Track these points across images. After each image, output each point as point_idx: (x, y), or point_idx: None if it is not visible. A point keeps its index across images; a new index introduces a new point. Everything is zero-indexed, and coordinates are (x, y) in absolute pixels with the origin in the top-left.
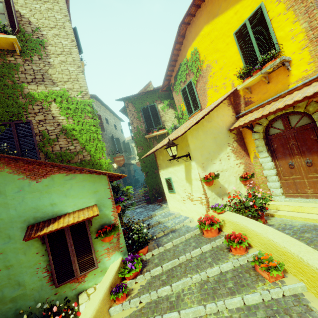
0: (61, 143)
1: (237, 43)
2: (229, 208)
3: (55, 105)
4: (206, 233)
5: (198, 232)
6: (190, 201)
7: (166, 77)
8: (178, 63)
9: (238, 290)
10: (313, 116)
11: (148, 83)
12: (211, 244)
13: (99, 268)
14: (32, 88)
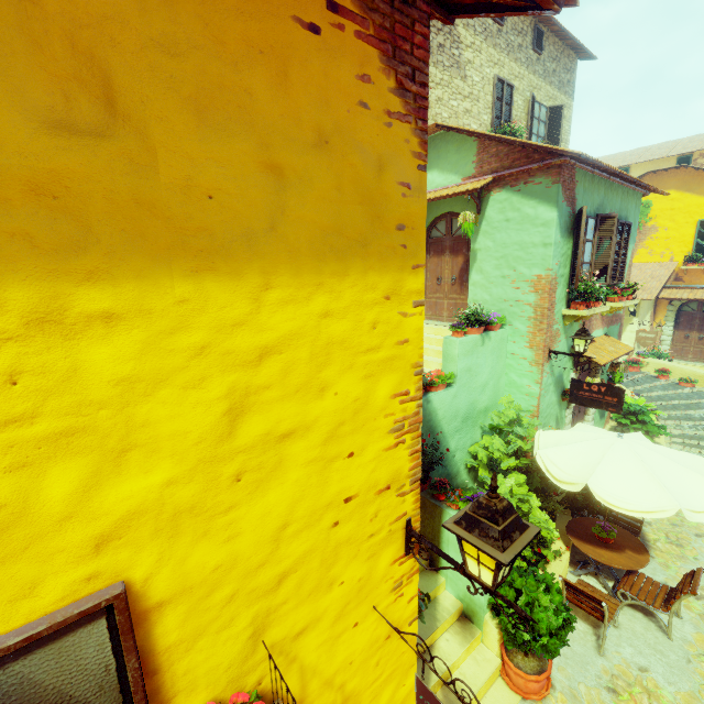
0: None
1: (698, 230)
2: (650, 356)
3: None
4: (632, 369)
5: None
6: None
7: None
8: None
9: (677, 389)
10: None
11: None
12: (642, 374)
13: None
14: None
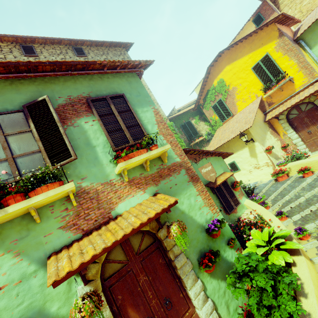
0: None
1: (255, 73)
2: (288, 161)
3: None
4: (281, 179)
5: (274, 182)
6: (256, 170)
7: (197, 100)
8: (206, 90)
9: None
10: (314, 102)
11: (173, 108)
12: (290, 180)
13: (240, 205)
14: None
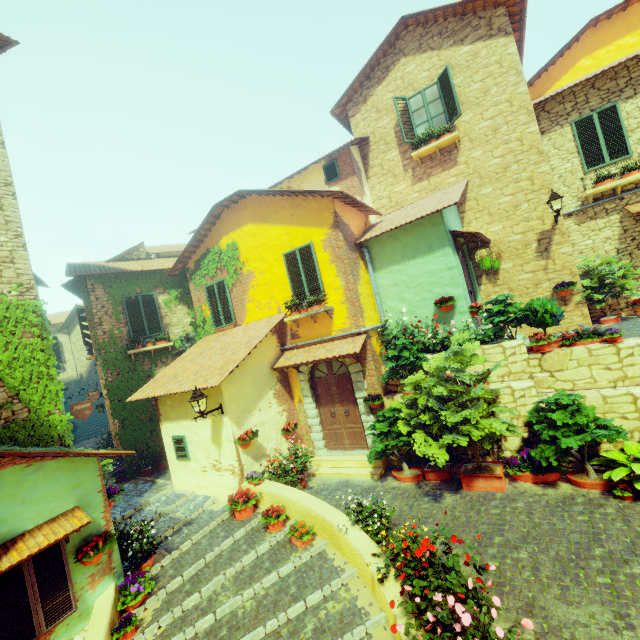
0: None
1: (287, 267)
2: (268, 476)
3: None
4: (239, 515)
5: (227, 516)
6: (215, 472)
7: (181, 259)
8: (205, 246)
9: (274, 567)
10: (349, 368)
11: (138, 245)
12: (246, 528)
13: (77, 611)
14: None
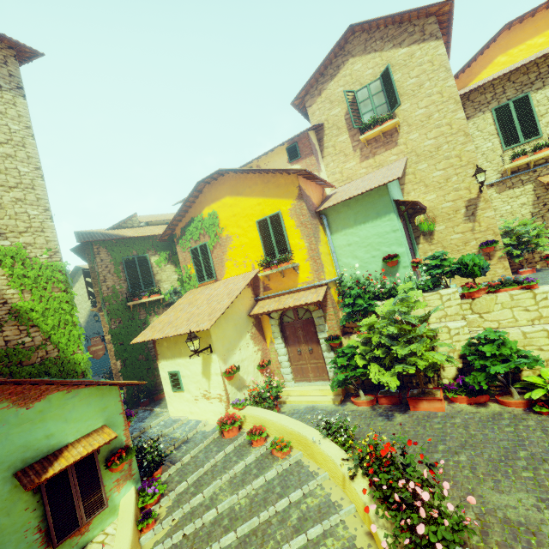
0: (8, 333)
1: (259, 231)
2: (249, 403)
3: None
4: (227, 434)
5: (217, 435)
6: (205, 400)
7: (170, 226)
8: (190, 216)
9: (261, 473)
10: (312, 314)
11: (132, 216)
12: (234, 444)
13: (107, 508)
14: None
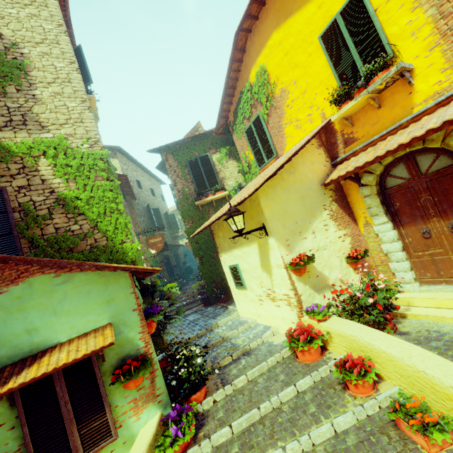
0: (58, 221)
1: (326, 51)
2: (335, 311)
3: (45, 161)
4: (301, 356)
5: (288, 353)
6: (270, 302)
7: (221, 113)
8: (238, 91)
9: None
10: None
11: (196, 125)
12: (313, 377)
13: (120, 438)
14: (6, 136)
